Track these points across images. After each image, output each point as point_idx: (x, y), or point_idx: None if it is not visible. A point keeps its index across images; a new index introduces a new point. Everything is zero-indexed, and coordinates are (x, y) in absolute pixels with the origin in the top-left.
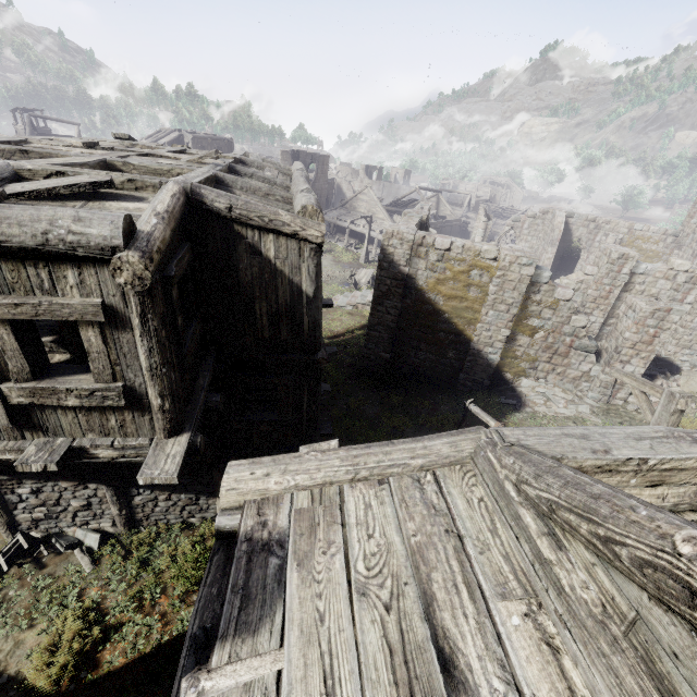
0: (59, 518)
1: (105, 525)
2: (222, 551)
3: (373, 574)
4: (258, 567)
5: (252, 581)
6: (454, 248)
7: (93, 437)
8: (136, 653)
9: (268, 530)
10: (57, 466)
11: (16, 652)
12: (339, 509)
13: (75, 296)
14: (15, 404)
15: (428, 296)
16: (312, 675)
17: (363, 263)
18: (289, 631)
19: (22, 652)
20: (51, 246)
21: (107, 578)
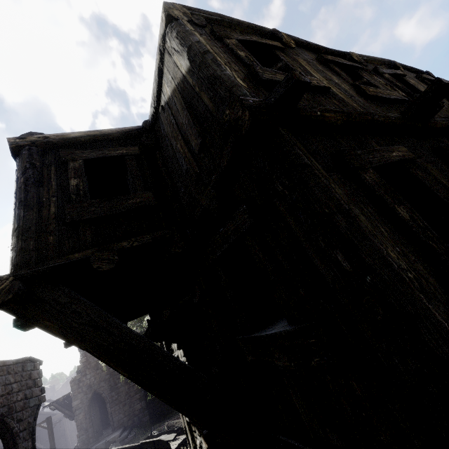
0: None
1: None
2: None
3: None
4: None
5: None
6: None
7: None
8: None
9: None
10: (14, 323)
11: None
12: None
13: None
14: None
15: None
16: None
17: None
18: None
19: None
20: None
21: None
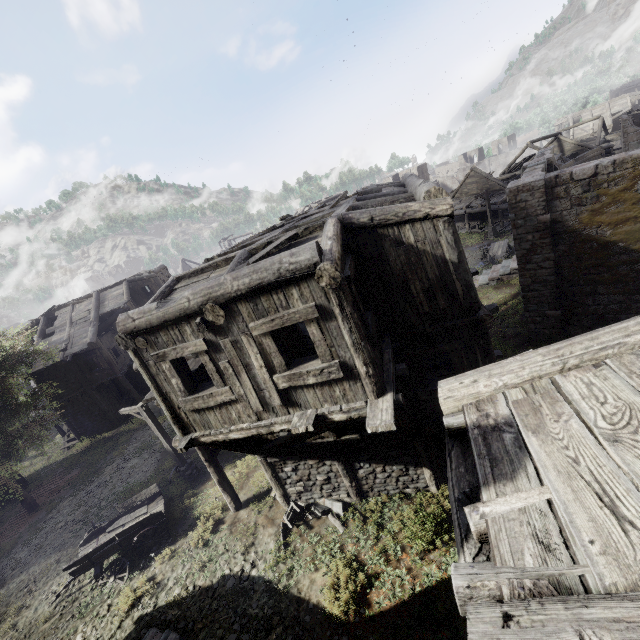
0: (312, 491)
1: (342, 496)
2: (456, 446)
3: (619, 426)
4: (495, 441)
5: (493, 449)
6: (601, 170)
7: (327, 406)
8: (397, 599)
9: (492, 418)
10: (313, 427)
11: (313, 587)
12: (557, 392)
13: (300, 305)
14: (281, 389)
15: (586, 233)
16: (583, 496)
17: (492, 238)
18: (545, 472)
19: (316, 588)
20: (283, 277)
21: (356, 537)
